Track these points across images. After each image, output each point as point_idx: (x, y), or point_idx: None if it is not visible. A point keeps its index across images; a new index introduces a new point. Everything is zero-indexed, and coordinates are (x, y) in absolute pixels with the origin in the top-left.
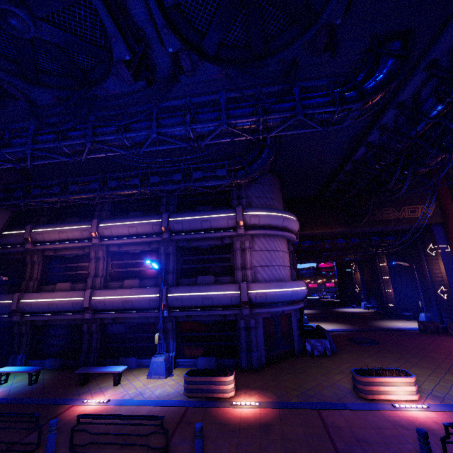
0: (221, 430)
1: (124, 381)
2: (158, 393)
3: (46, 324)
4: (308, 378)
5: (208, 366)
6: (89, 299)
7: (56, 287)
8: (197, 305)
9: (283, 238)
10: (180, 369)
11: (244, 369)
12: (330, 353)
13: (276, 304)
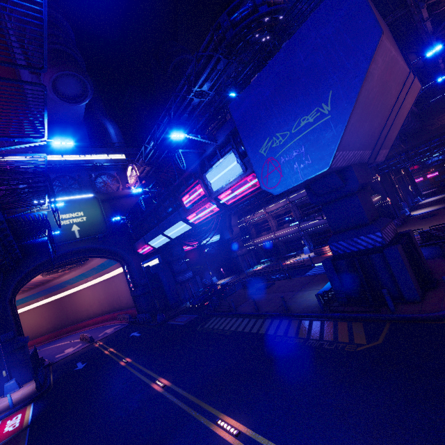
0: (320, 258)
1: (297, 257)
2: (307, 257)
3: (265, 247)
4: None
5: None
6: (274, 235)
7: (262, 234)
8: (313, 227)
9: None
10: None
11: None
12: None
13: None
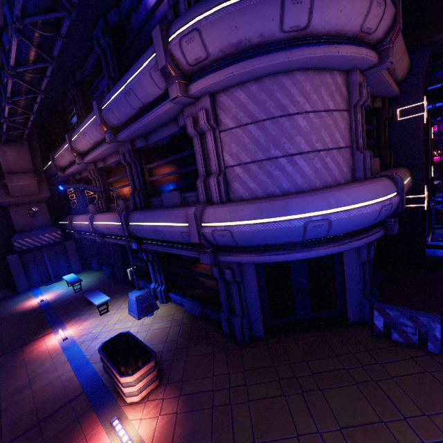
0: None
1: (114, 309)
2: None
3: None
4: (300, 420)
5: (192, 312)
6: (91, 224)
7: (89, 209)
8: (157, 239)
9: (318, 71)
10: (170, 305)
11: (225, 335)
12: (437, 350)
13: (268, 247)
